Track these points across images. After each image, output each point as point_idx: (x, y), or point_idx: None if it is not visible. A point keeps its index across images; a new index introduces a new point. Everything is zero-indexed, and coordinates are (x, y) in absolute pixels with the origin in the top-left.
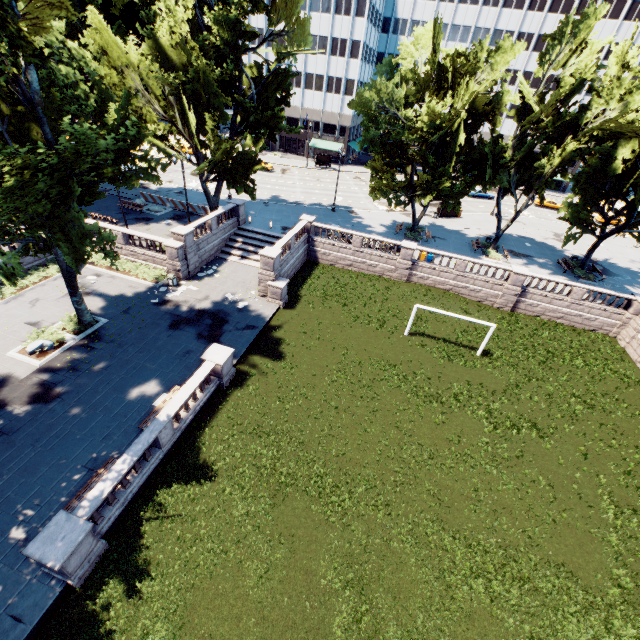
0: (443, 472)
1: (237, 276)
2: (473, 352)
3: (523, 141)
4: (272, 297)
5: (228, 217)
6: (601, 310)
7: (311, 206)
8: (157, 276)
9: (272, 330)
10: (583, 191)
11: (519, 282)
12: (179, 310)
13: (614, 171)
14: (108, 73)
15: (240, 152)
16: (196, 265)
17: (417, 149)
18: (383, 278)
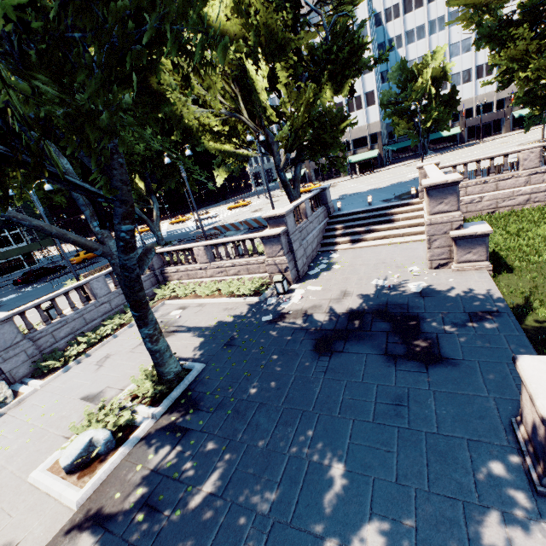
0: None
1: (365, 259)
2: None
3: None
4: (464, 260)
5: (316, 205)
6: None
7: (392, 184)
8: (257, 287)
9: (526, 312)
10: None
11: None
12: (313, 321)
13: None
14: (165, 63)
15: (319, 113)
16: (303, 261)
17: None
18: None
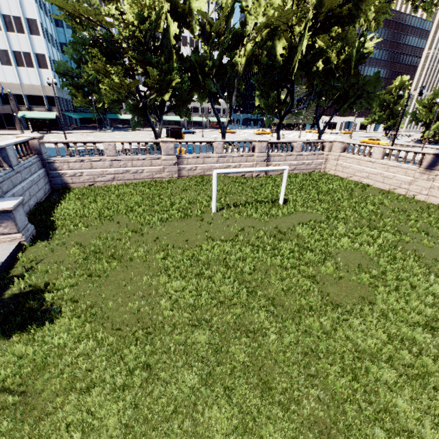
0: (411, 329)
1: None
2: (276, 204)
3: (211, 59)
4: None
5: None
6: (312, 155)
7: None
8: None
9: (14, 282)
10: (263, 86)
11: (263, 148)
12: None
13: (279, 62)
14: None
15: None
16: None
17: (134, 54)
18: (154, 182)
